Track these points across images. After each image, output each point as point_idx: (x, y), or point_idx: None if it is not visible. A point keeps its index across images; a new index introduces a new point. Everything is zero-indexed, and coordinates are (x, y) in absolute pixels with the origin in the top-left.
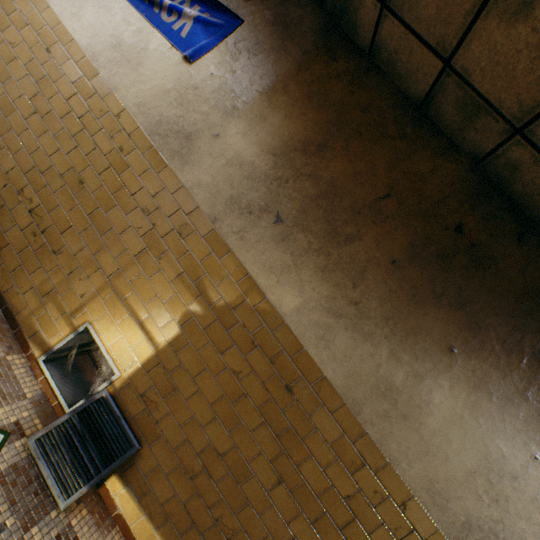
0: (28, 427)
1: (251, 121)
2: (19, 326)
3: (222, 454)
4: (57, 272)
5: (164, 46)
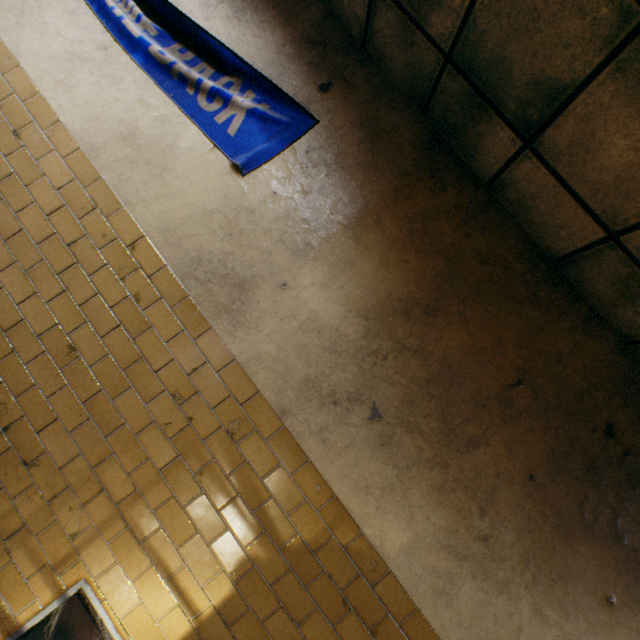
0: None
1: (333, 267)
2: None
3: None
4: (31, 496)
5: (203, 145)
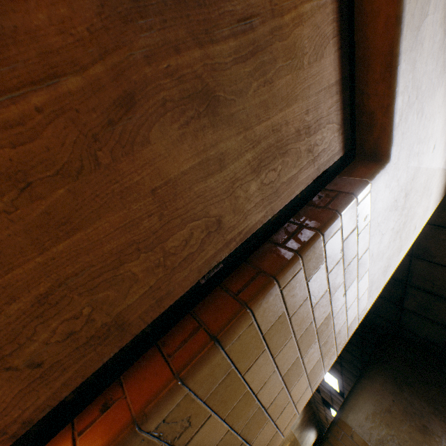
0: None
1: (300, 418)
2: None
3: None
4: None
5: None
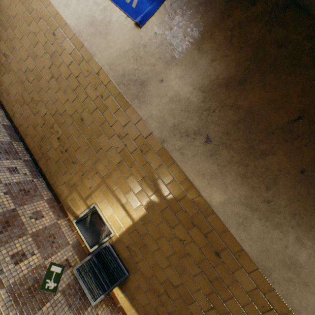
0: (72, 261)
1: (185, 67)
2: (61, 203)
3: (175, 286)
4: (76, 174)
5: (122, 17)
